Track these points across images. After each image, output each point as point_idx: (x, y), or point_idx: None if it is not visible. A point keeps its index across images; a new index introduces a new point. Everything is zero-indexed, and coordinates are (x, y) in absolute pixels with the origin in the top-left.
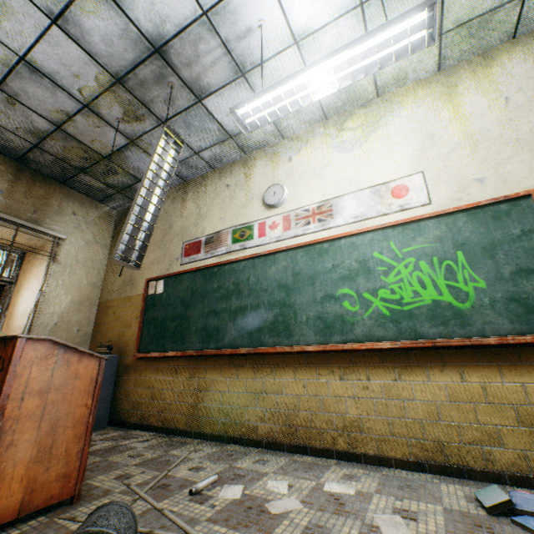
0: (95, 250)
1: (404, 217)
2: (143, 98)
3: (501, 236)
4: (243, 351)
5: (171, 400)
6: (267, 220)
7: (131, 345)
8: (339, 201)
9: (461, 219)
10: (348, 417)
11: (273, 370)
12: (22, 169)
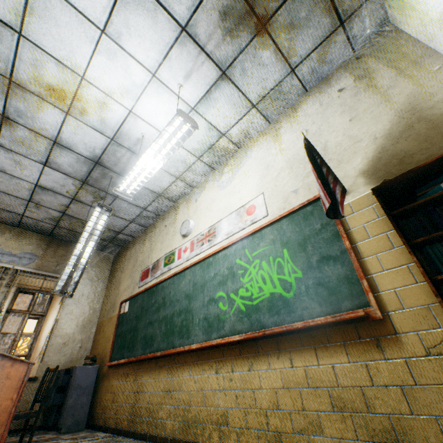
0: (97, 285)
1: (253, 228)
2: (100, 187)
3: (309, 232)
4: (158, 353)
5: (122, 402)
6: (182, 246)
7: (108, 355)
8: (219, 224)
9: (285, 223)
10: (220, 410)
11: (178, 368)
12: (52, 240)
